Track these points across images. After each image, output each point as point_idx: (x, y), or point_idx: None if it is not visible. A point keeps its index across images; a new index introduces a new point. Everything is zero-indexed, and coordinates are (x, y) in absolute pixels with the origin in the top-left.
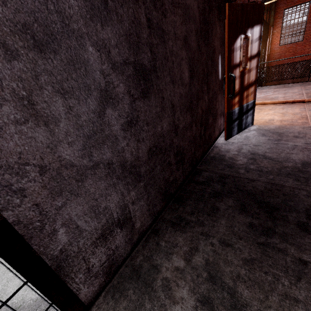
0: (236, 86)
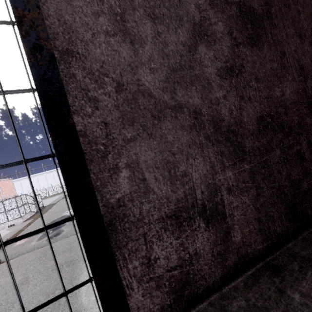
0: None
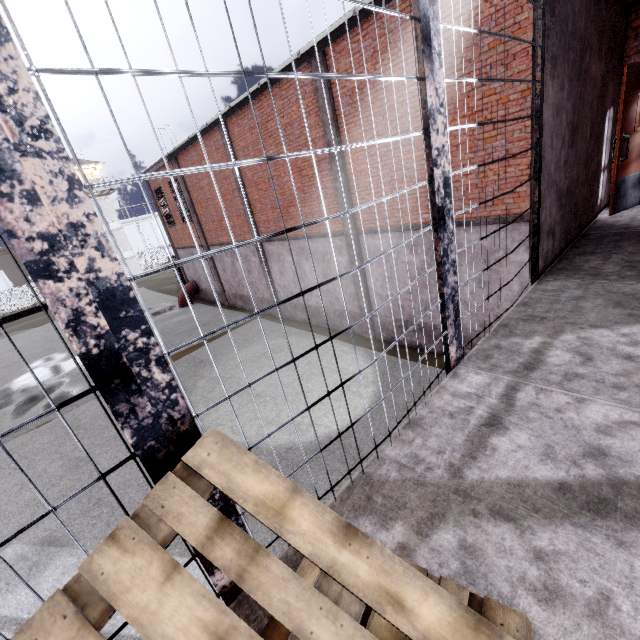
0: (629, 150)
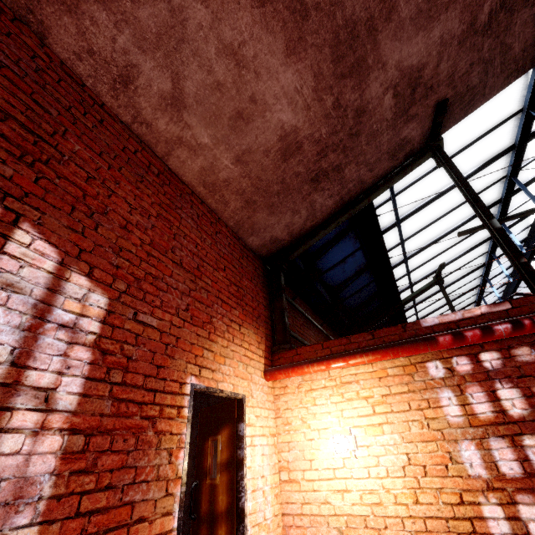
0: (204, 505)
